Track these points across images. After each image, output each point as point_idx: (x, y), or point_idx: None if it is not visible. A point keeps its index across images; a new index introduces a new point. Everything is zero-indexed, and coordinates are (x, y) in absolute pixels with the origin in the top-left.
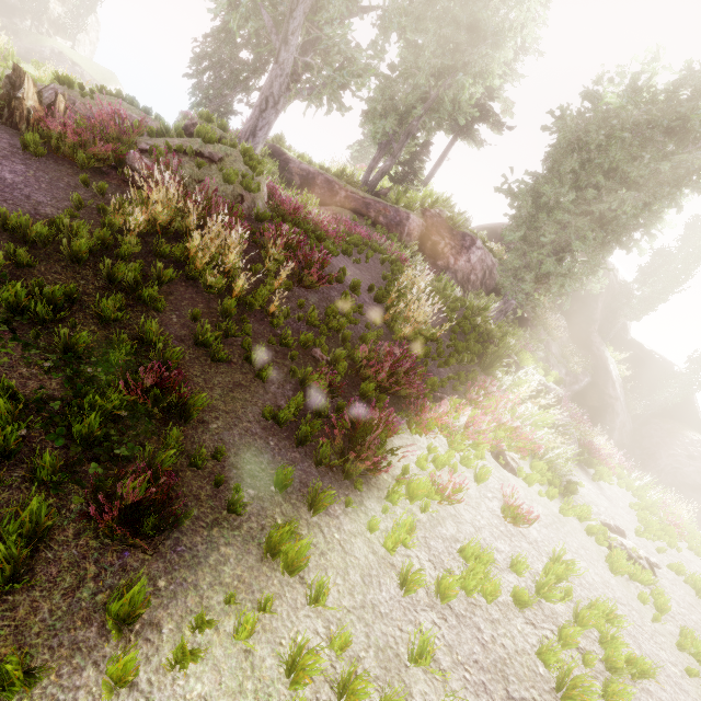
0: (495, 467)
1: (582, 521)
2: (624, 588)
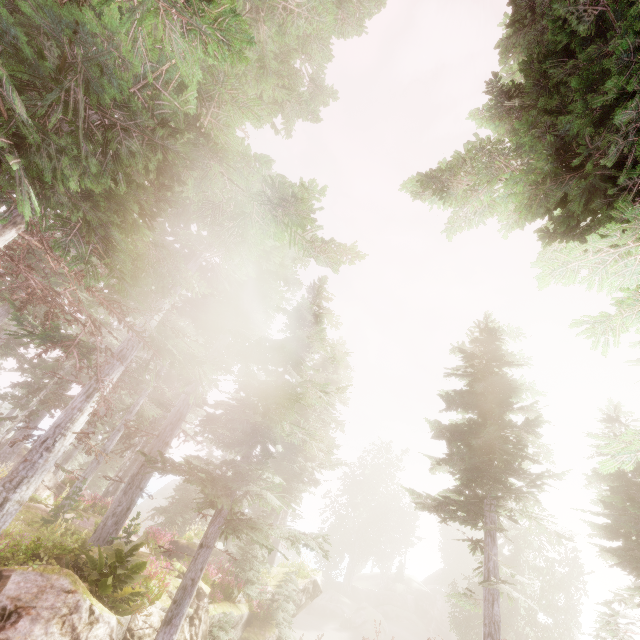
0: None
1: None
2: None
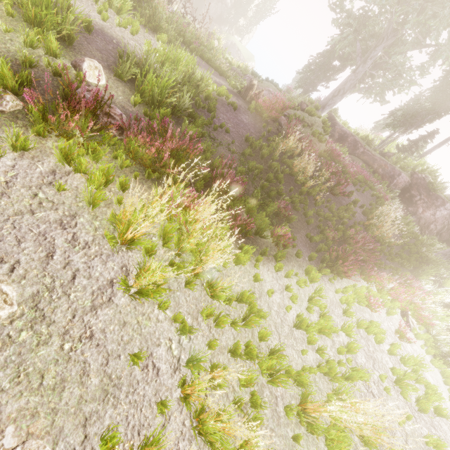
0: (399, 319)
1: (443, 378)
2: None
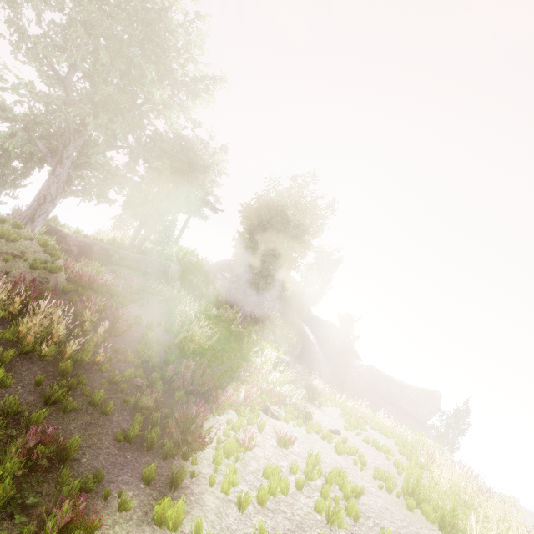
0: (267, 419)
1: (319, 434)
2: (346, 461)
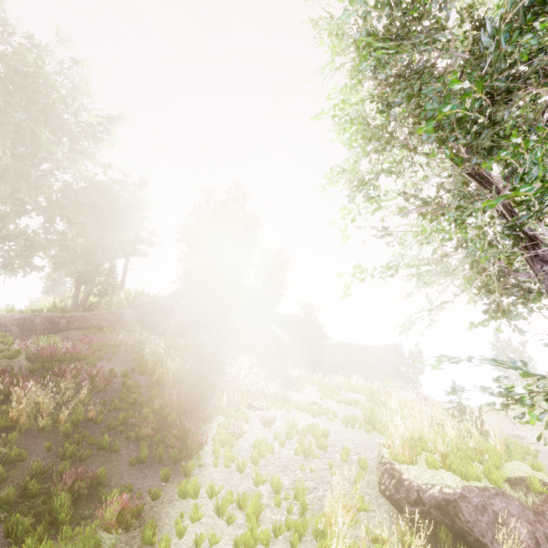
0: (252, 413)
1: (298, 409)
2: (321, 420)
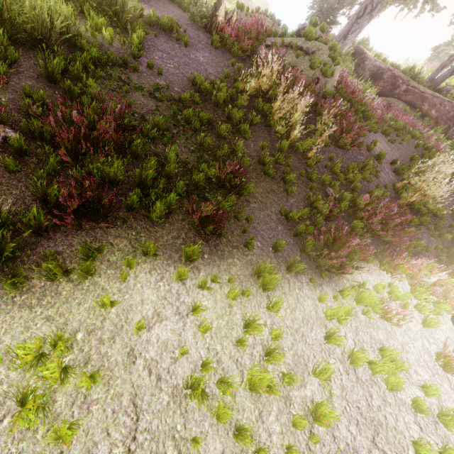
0: (450, 328)
1: None
2: None
